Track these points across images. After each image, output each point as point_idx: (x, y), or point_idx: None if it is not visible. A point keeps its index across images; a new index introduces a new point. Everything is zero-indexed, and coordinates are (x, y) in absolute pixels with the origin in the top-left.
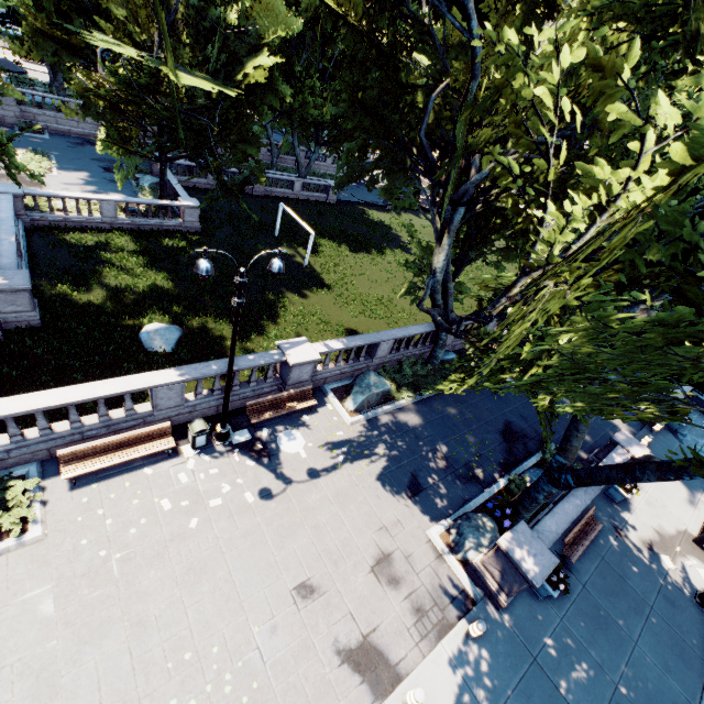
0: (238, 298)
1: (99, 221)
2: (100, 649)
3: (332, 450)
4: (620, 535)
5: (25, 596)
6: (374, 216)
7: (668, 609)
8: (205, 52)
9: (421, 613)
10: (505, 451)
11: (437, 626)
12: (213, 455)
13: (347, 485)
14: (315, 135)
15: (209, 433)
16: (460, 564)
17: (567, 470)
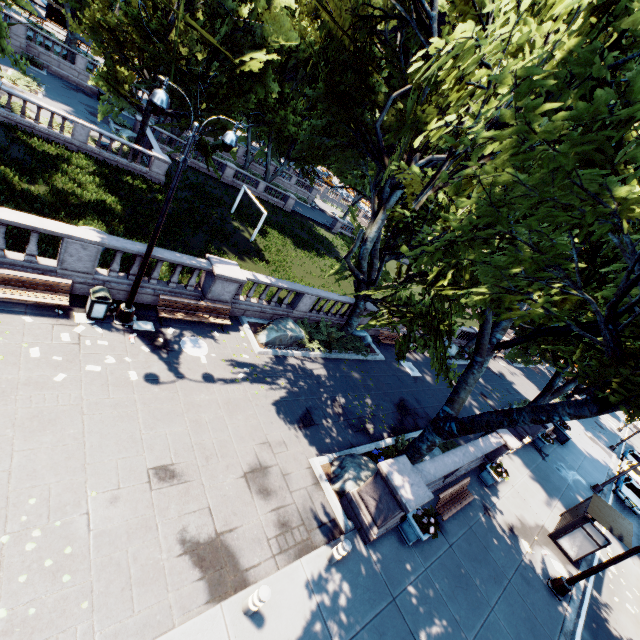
0: (184, 154)
1: (68, 141)
2: None
3: (234, 366)
4: (488, 513)
5: None
6: (321, 231)
7: (523, 586)
8: (214, 24)
9: (286, 528)
10: (397, 419)
11: (299, 544)
12: (108, 331)
13: (240, 398)
14: (287, 151)
15: (110, 313)
16: (336, 495)
17: (452, 419)
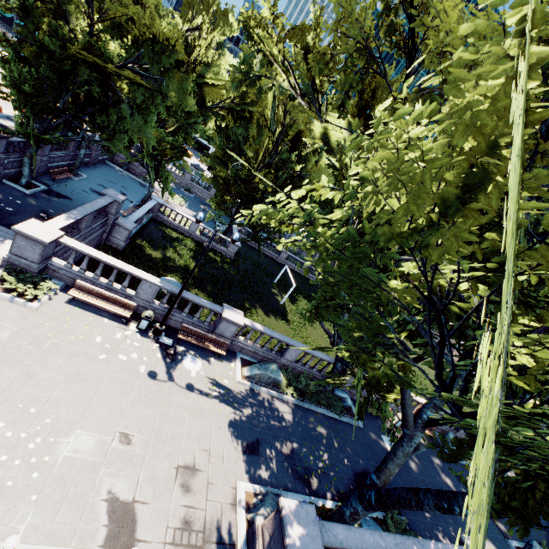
0: (208, 242)
1: (186, 230)
2: (3, 369)
3: (213, 385)
4: None
5: (3, 324)
6: None
7: None
8: (276, 175)
9: (187, 526)
10: (350, 487)
11: (191, 547)
12: (143, 338)
13: (205, 409)
14: None
15: (151, 328)
16: (246, 524)
17: (375, 488)
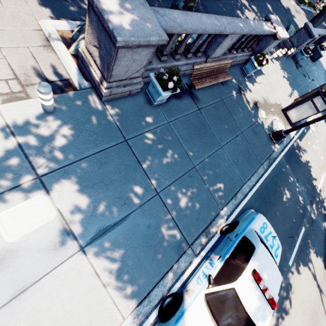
0: None
1: None
2: None
3: None
4: (241, 93)
5: None
6: None
7: (251, 136)
8: None
9: None
10: None
11: (5, 95)
12: None
13: None
14: None
15: None
16: (74, 60)
17: None
